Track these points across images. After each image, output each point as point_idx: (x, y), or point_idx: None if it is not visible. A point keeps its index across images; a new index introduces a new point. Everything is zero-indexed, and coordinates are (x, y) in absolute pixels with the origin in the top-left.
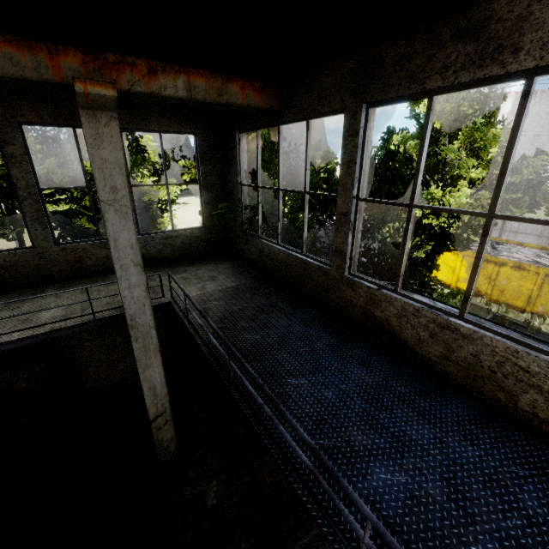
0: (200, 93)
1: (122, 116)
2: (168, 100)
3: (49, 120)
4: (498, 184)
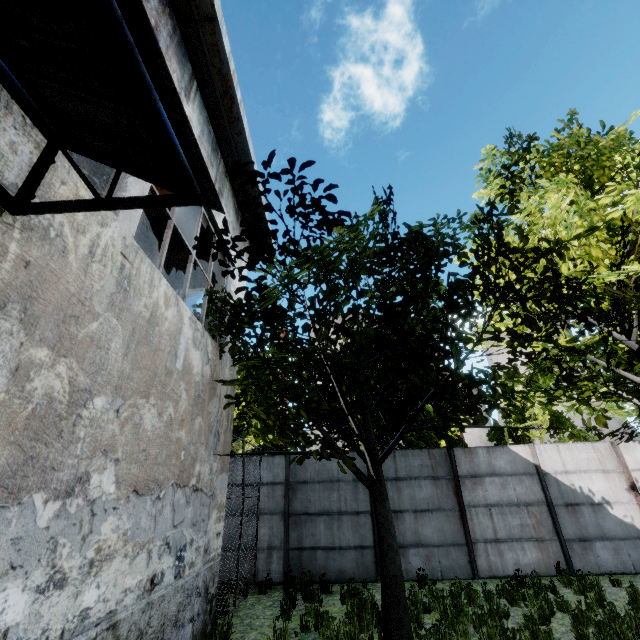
0: None
1: None
2: None
3: None
4: None
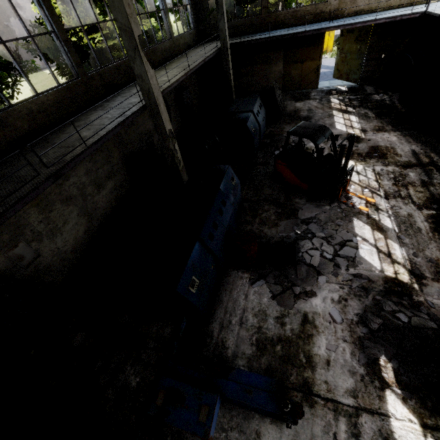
0: None
1: None
2: None
3: None
4: None
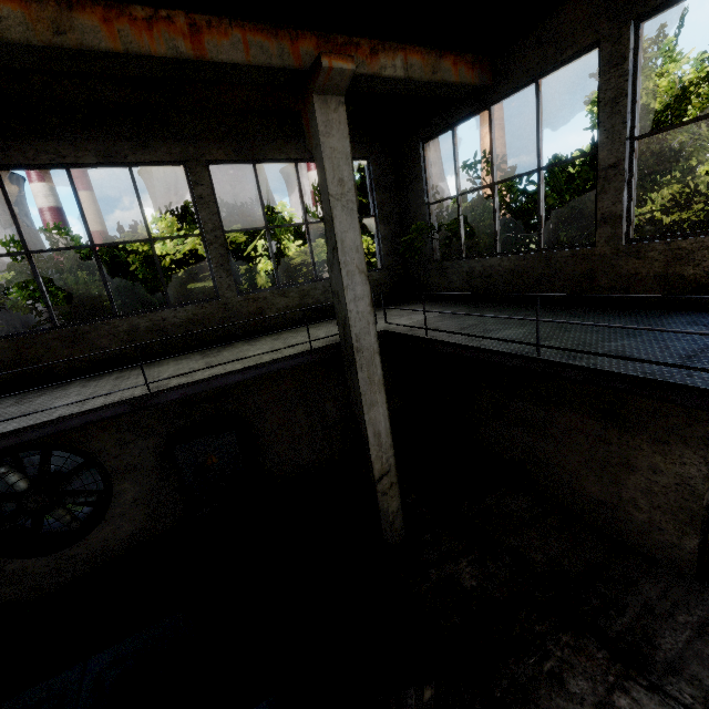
0: (416, 72)
1: (298, 145)
2: (381, 88)
3: (233, 156)
4: None
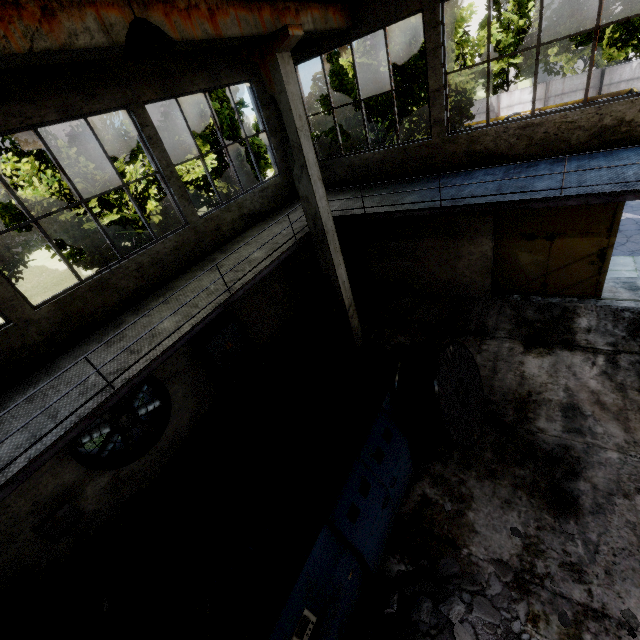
0: (318, 24)
1: (202, 76)
2: None
3: (161, 94)
4: (539, 26)
